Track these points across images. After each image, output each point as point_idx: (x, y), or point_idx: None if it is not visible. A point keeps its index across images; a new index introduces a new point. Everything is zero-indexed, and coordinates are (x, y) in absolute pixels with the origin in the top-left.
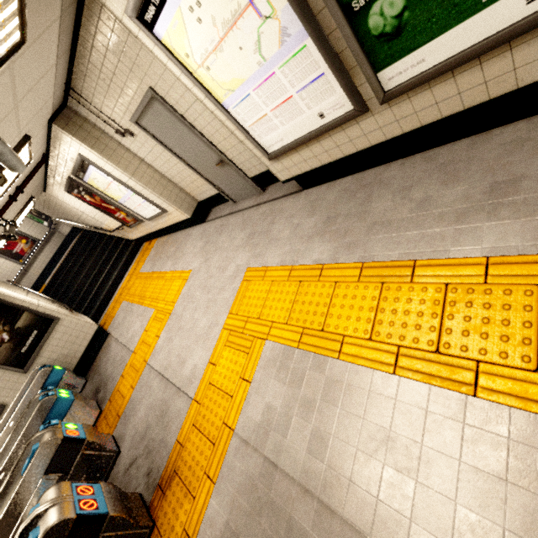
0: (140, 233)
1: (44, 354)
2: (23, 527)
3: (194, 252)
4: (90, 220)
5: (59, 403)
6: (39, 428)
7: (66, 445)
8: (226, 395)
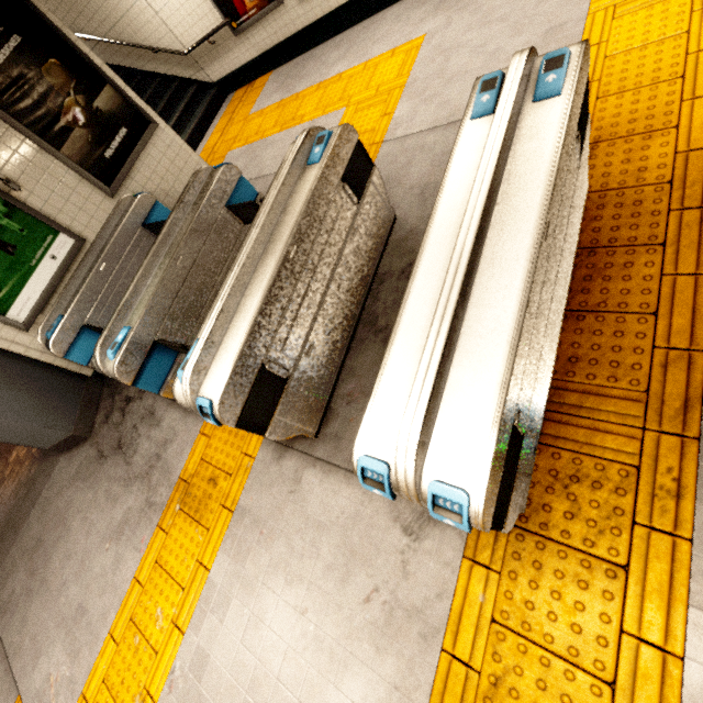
0: (248, 52)
1: (137, 177)
2: (528, 50)
3: (414, 22)
4: (144, 25)
5: (241, 187)
6: (221, 210)
7: (360, 153)
8: (669, 38)
